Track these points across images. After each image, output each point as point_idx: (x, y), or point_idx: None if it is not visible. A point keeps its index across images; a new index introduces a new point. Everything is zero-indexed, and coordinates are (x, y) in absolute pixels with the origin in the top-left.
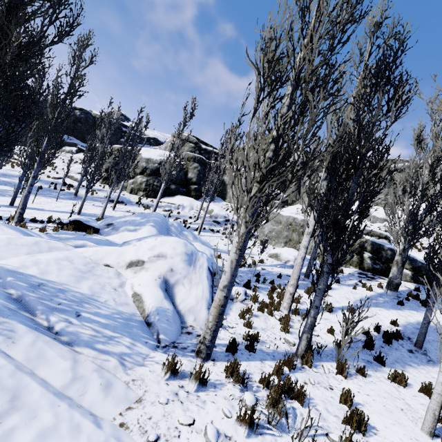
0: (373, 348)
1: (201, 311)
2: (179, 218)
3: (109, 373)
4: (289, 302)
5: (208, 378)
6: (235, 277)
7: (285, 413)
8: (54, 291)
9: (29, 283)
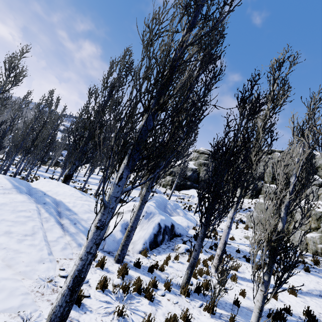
0: (279, 321)
1: (138, 244)
2: (187, 204)
3: (70, 247)
4: (216, 262)
5: (109, 268)
6: (138, 216)
7: (126, 293)
8: (73, 213)
9: (66, 208)
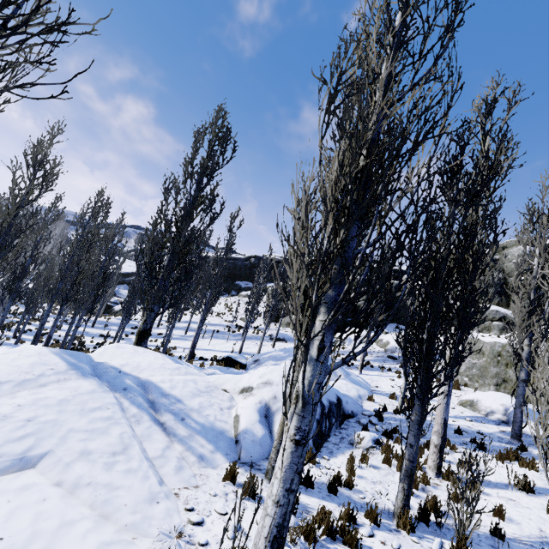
0: None
1: None
2: (342, 354)
3: (187, 464)
4: (434, 459)
5: (264, 496)
6: None
7: (314, 541)
8: (174, 400)
9: (161, 392)
